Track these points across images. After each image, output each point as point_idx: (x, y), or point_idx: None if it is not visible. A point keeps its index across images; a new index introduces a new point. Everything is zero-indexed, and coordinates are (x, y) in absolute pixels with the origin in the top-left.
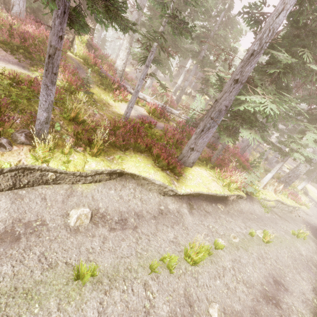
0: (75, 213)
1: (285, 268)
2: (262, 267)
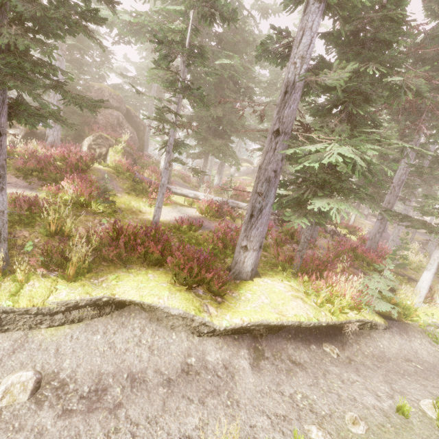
0: (4, 382)
1: None
2: None
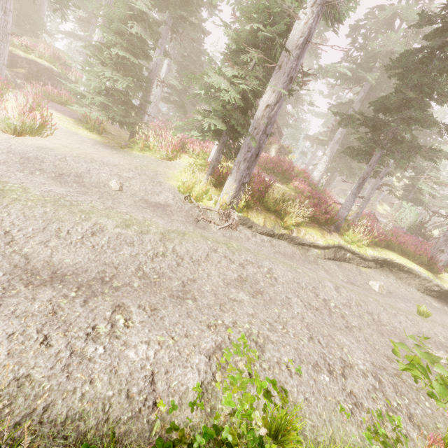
0: (375, 283)
1: None
2: None
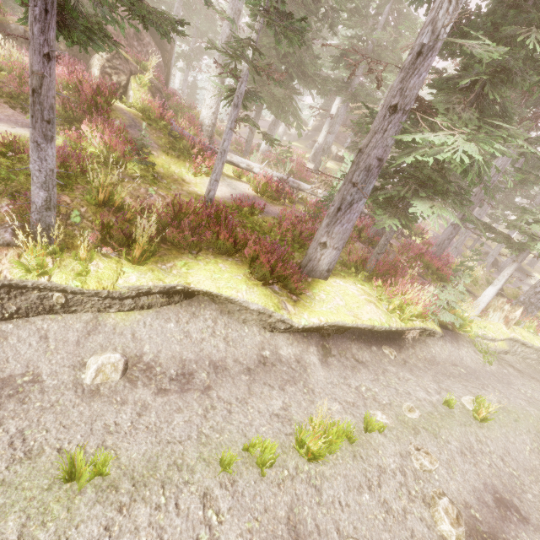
0: (94, 362)
1: (525, 474)
2: (470, 471)
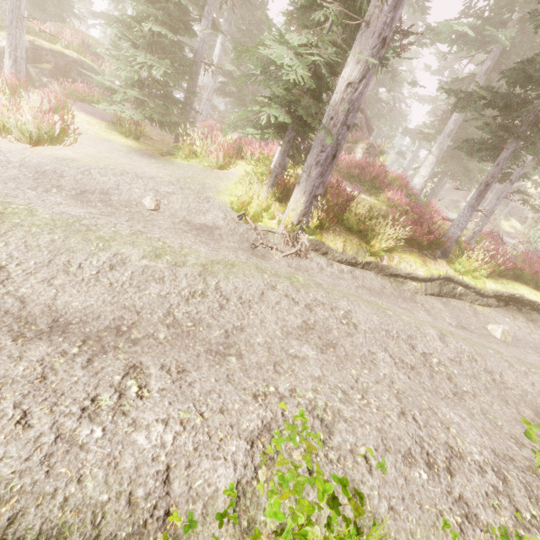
0: (497, 327)
1: None
2: None
